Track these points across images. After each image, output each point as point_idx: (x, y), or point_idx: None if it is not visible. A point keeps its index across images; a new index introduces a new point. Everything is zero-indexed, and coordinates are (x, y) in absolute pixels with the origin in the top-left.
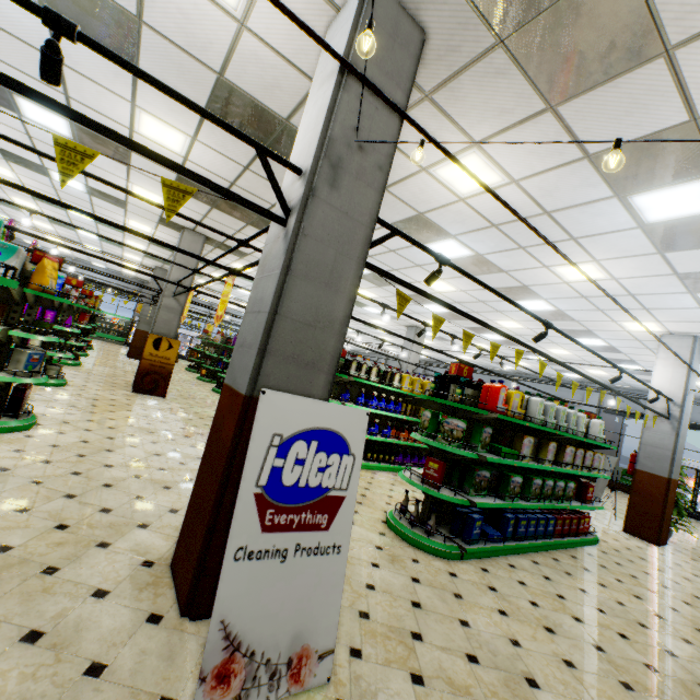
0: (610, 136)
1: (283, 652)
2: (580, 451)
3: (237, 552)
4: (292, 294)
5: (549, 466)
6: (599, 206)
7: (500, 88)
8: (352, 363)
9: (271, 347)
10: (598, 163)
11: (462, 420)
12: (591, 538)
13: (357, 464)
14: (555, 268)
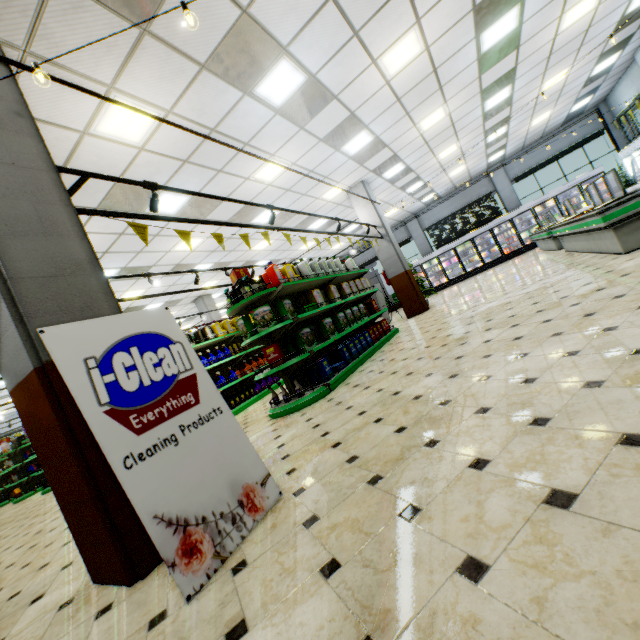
0: (205, 43)
1: (230, 501)
2: (351, 282)
3: (126, 463)
4: (11, 255)
5: (340, 301)
6: (242, 107)
7: (89, 23)
8: None
9: (27, 311)
10: (214, 70)
11: (264, 305)
12: (393, 330)
13: (187, 347)
14: (254, 177)
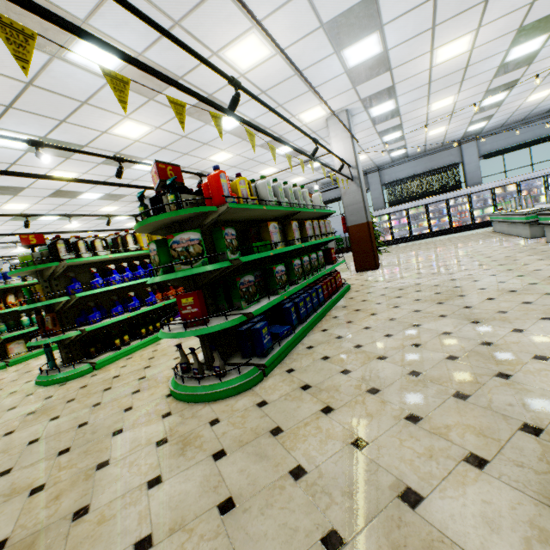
0: None
1: None
2: (315, 222)
3: None
4: None
5: (300, 244)
6: None
7: None
8: (57, 245)
9: None
10: None
11: (192, 231)
12: (346, 287)
13: None
14: (224, 54)
